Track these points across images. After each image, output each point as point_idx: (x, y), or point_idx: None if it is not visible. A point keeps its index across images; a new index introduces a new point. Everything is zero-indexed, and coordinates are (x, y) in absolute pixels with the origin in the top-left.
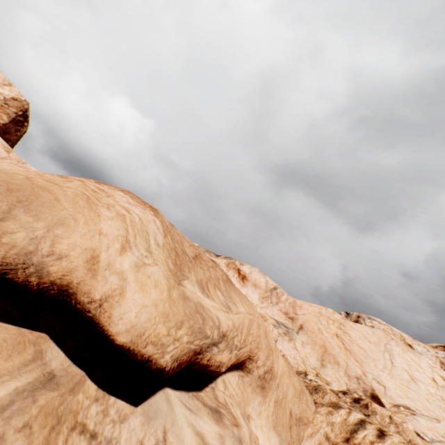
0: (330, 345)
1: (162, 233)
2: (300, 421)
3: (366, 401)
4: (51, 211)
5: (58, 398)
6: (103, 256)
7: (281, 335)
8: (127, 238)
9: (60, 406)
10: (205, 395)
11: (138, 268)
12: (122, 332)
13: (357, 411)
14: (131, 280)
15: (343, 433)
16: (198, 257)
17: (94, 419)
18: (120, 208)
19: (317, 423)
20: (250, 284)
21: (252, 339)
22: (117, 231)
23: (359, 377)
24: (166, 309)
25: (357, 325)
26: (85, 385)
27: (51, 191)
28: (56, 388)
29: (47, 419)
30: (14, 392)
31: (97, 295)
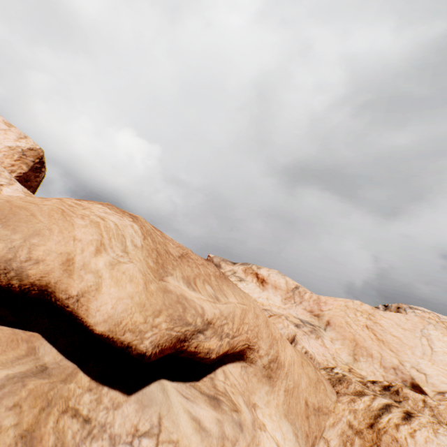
0: (361, 338)
1: (141, 236)
2: (319, 410)
3: (396, 387)
4: (28, 225)
5: (48, 385)
6: (78, 259)
7: (307, 333)
8: (102, 241)
9: (50, 391)
10: (202, 385)
11: (112, 266)
12: (100, 322)
13: (386, 398)
14: (106, 277)
15: (366, 419)
16: (185, 256)
17: (87, 406)
18: (95, 217)
19: (339, 412)
20: (270, 286)
21: (248, 328)
22: (92, 237)
23: (395, 367)
24: (142, 300)
25: (388, 313)
26: (78, 376)
27: (28, 209)
28: (48, 377)
29: (37, 401)
30: (5, 378)
31: (74, 292)
